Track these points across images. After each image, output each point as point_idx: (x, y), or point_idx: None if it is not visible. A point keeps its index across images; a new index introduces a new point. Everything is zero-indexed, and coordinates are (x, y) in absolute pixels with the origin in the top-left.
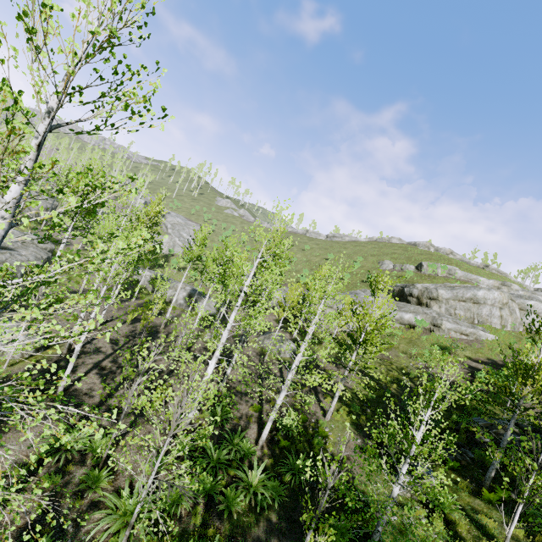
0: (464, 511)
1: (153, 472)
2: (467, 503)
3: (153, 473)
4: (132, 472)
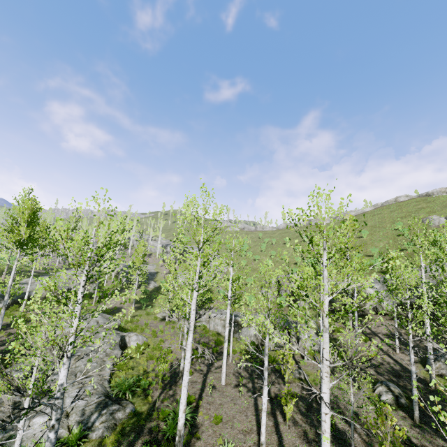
0: None
1: None
2: None
3: None
4: None
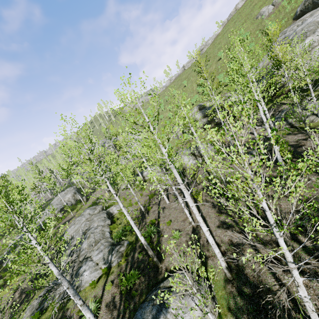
0: None
1: None
2: None
3: None
4: None
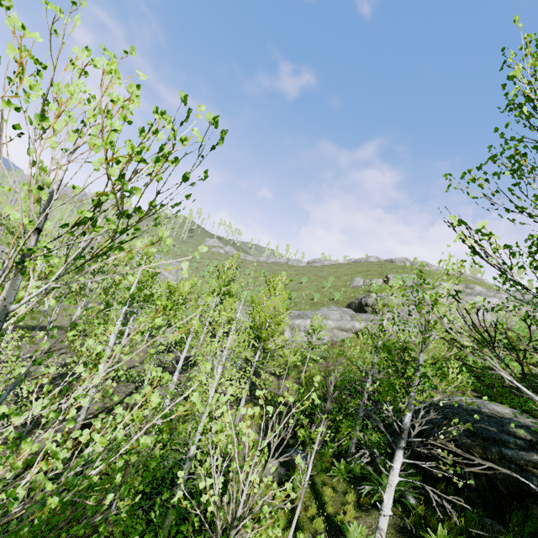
0: (314, 487)
1: None
2: (322, 479)
3: None
4: None
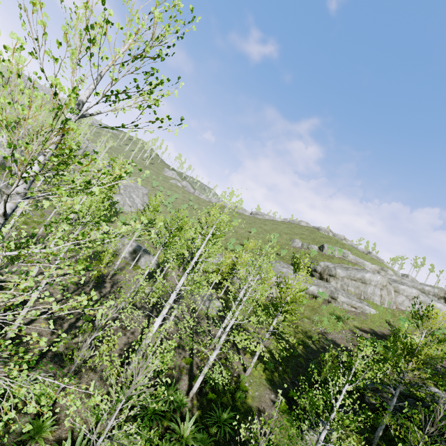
0: None
1: (105, 431)
2: None
3: (105, 432)
4: (85, 431)
